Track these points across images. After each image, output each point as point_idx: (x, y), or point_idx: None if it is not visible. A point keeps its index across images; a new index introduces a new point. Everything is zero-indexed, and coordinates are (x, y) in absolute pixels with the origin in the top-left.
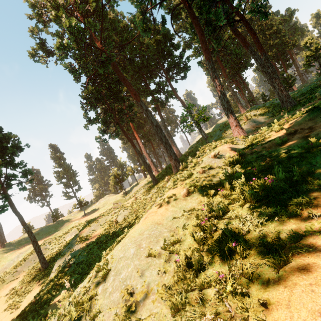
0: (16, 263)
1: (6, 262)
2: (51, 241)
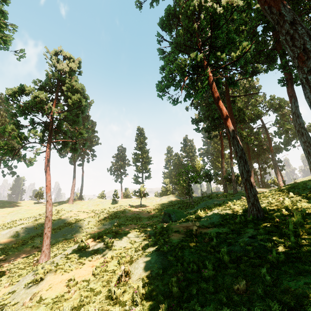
0: (57, 227)
1: (55, 220)
2: (91, 221)
